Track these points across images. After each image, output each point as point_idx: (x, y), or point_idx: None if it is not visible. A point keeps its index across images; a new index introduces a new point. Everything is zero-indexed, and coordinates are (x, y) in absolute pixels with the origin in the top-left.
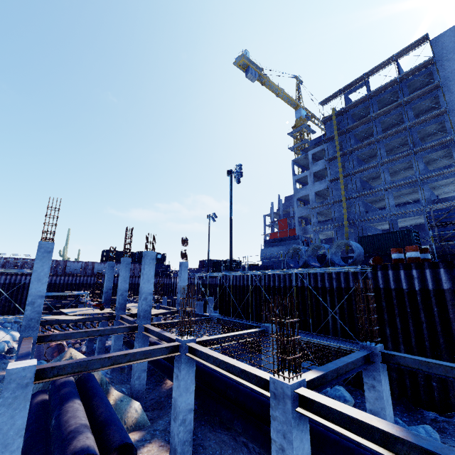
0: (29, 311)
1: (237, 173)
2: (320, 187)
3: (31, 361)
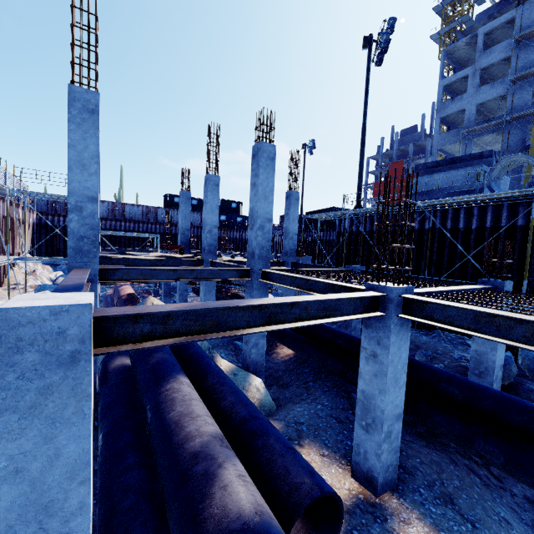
0: (75, 222)
1: (385, 37)
2: (489, 94)
3: (77, 295)
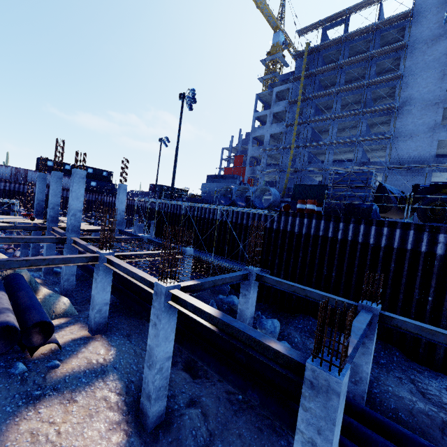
0: None
1: (189, 98)
2: (276, 130)
3: None
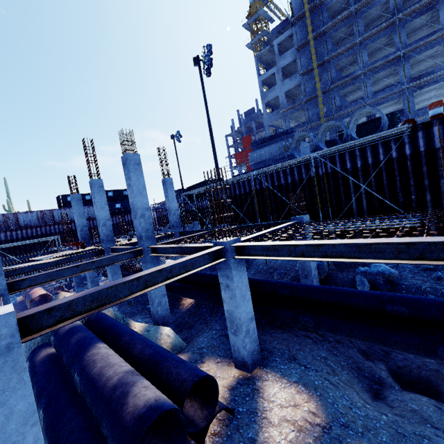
0: None
1: (208, 58)
2: (290, 85)
3: (1, 309)
